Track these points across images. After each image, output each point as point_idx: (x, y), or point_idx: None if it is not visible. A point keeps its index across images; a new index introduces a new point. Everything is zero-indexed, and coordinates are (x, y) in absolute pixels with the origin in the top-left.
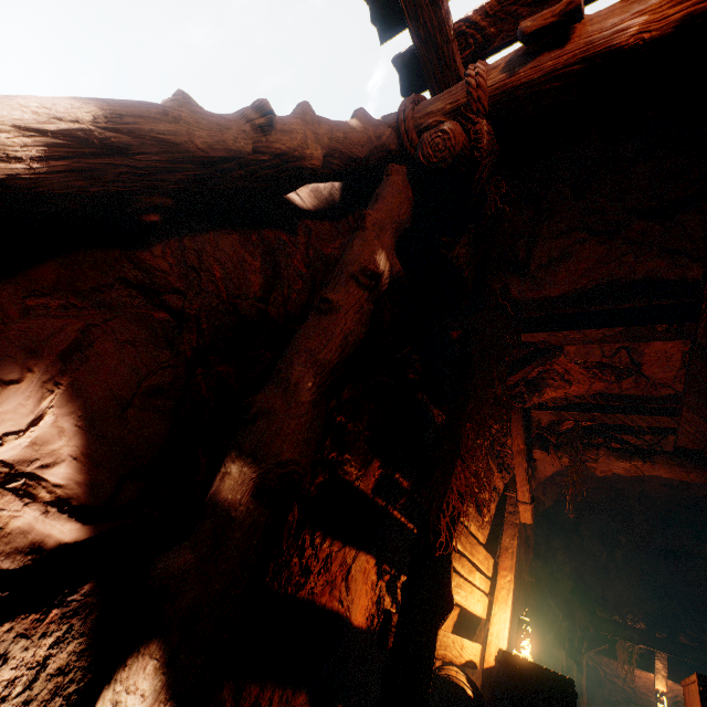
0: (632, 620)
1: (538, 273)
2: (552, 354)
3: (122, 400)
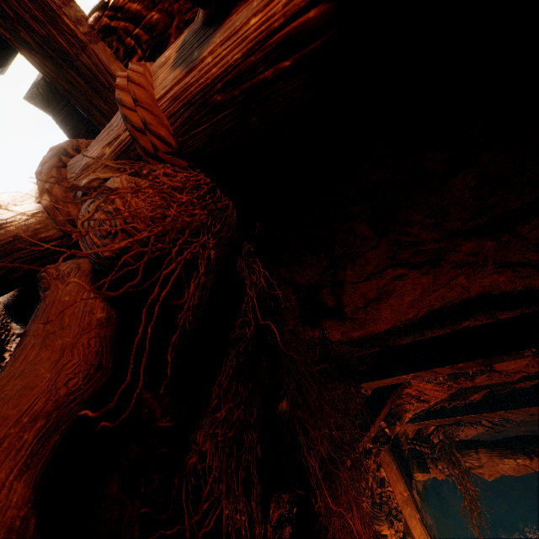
0: (530, 532)
1: (357, 314)
2: (402, 385)
3: None
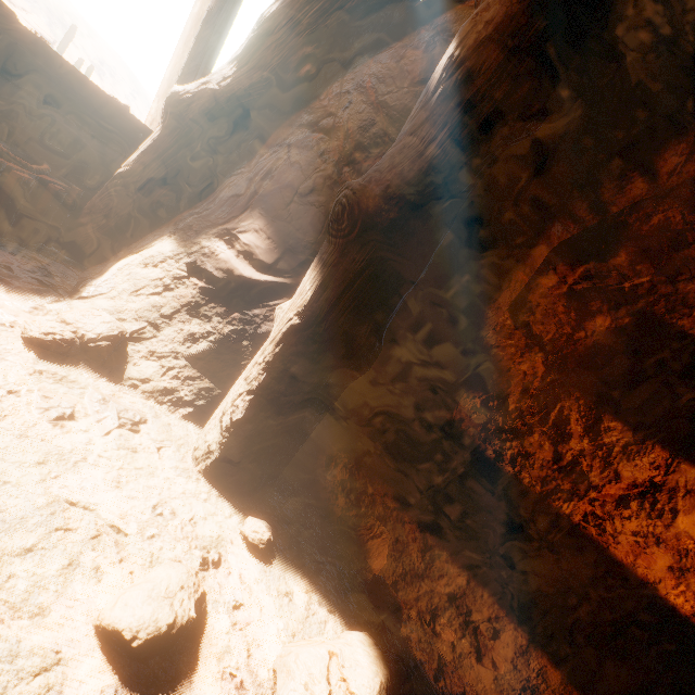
0: None
1: None
2: None
3: (287, 199)
